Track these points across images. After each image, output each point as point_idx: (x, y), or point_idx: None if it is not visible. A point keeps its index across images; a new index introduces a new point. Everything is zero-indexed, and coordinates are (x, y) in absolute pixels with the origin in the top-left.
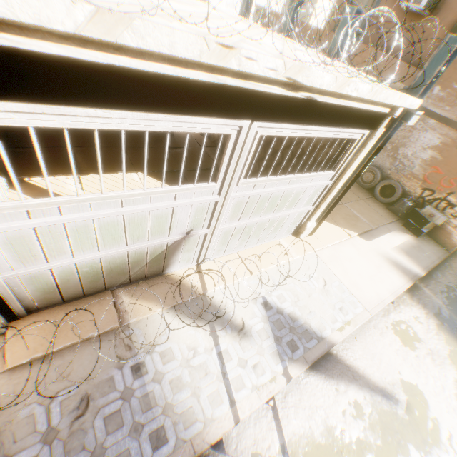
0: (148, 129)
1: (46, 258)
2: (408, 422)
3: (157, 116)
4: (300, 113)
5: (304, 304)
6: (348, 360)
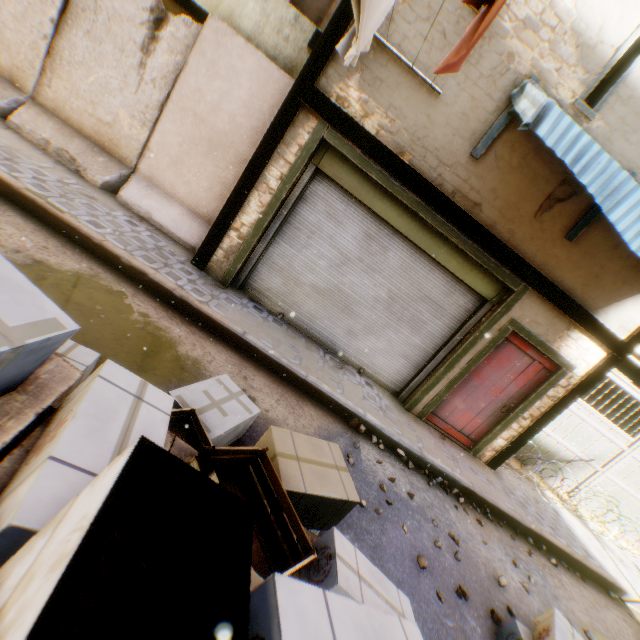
0: (630, 393)
1: None
2: None
3: (638, 391)
4: None
5: None
6: None
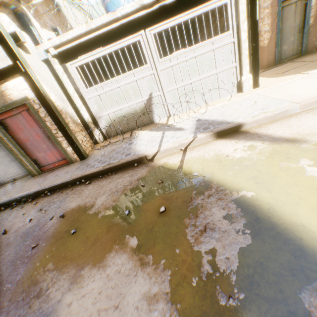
0: (112, 51)
1: (105, 109)
2: (311, 149)
3: (112, 45)
4: (164, 15)
5: (227, 114)
6: (258, 131)
